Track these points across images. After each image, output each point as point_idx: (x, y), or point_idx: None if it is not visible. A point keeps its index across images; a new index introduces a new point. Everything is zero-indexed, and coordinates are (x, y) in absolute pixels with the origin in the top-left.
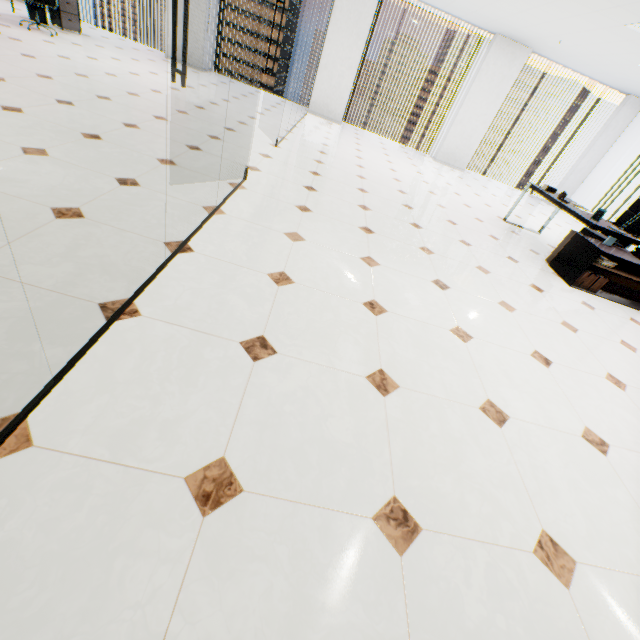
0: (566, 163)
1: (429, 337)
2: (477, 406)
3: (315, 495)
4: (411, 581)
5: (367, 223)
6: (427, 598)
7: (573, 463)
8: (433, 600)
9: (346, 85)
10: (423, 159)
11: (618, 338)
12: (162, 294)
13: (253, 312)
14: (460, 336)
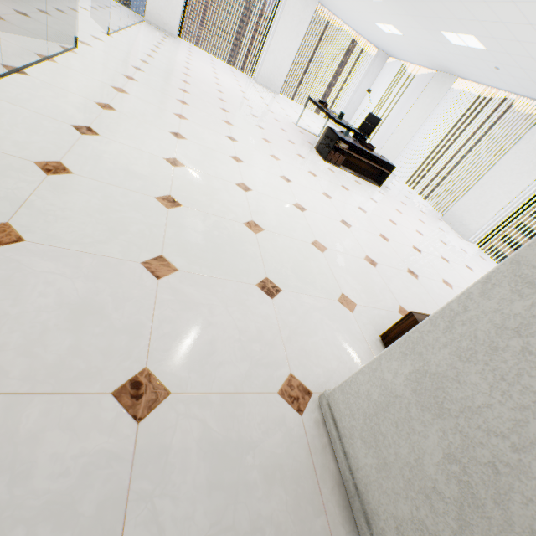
0: (346, 97)
1: (214, 155)
2: (234, 183)
3: (120, 185)
4: (172, 216)
5: (184, 99)
6: (179, 221)
7: (282, 210)
8: (182, 222)
9: (177, 1)
10: (246, 79)
11: (341, 184)
12: (4, 90)
13: (82, 115)
14: (236, 160)
